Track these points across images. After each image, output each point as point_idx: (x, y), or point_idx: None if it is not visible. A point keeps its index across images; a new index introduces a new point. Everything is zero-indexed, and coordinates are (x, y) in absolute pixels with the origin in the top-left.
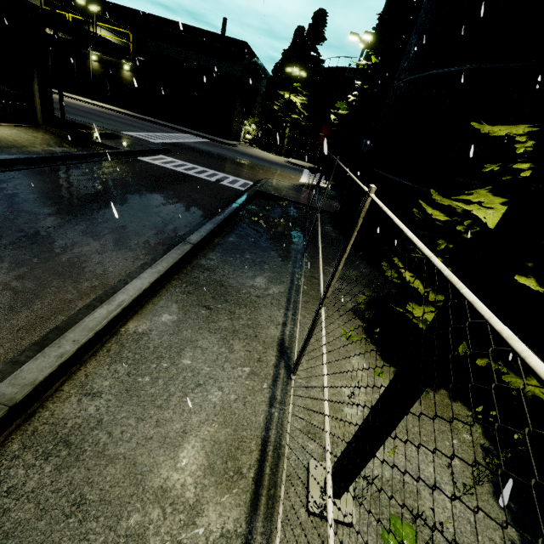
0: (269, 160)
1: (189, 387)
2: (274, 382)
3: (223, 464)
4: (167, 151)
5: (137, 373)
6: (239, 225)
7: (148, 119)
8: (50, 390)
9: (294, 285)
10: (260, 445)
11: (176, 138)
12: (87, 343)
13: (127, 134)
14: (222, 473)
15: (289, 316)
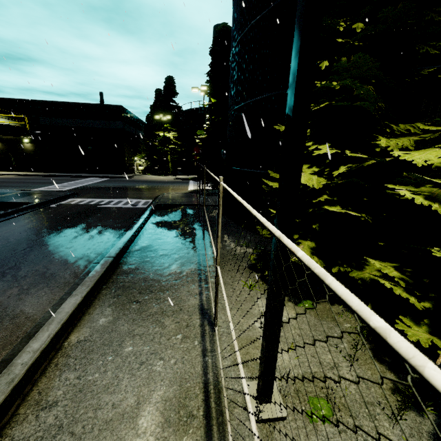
0: (161, 181)
1: (135, 367)
2: (202, 338)
3: (176, 415)
4: (75, 195)
5: (86, 374)
6: (148, 233)
7: (53, 174)
8: (6, 416)
9: (201, 263)
10: (203, 388)
11: (81, 183)
12: (34, 363)
13: (37, 190)
14: (177, 422)
15: (203, 286)
